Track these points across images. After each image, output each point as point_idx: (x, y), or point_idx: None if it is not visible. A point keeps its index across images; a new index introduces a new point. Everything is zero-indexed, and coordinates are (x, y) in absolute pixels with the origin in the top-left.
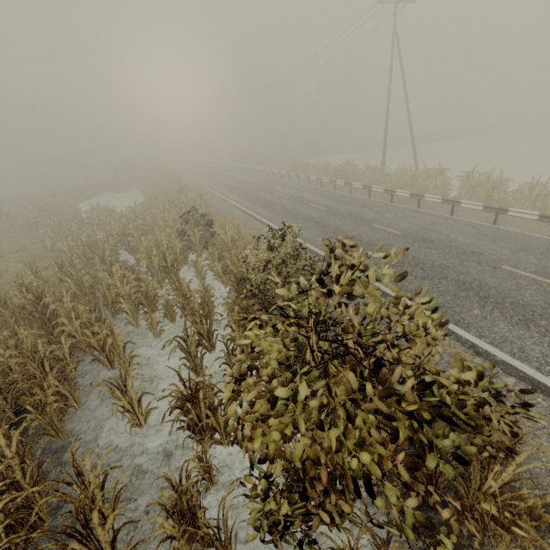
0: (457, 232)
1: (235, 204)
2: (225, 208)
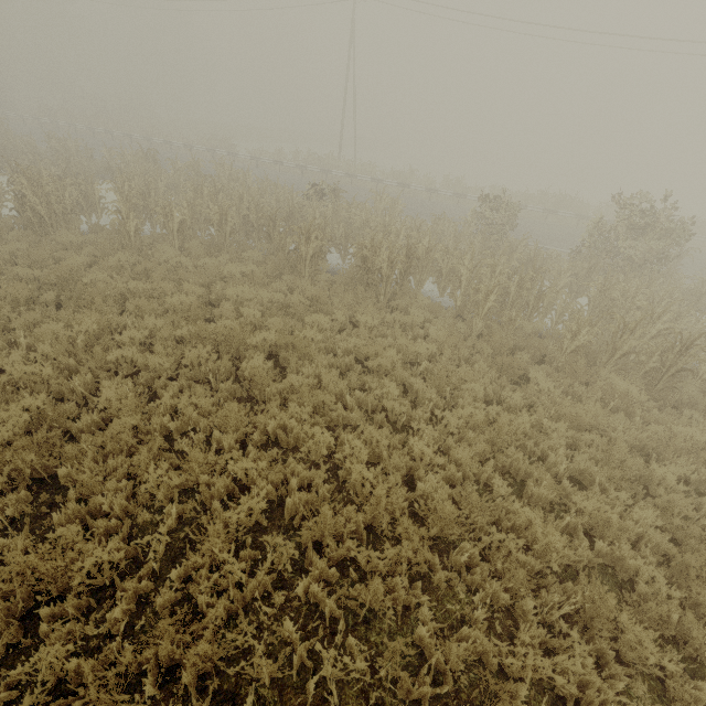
0: None
1: None
2: None
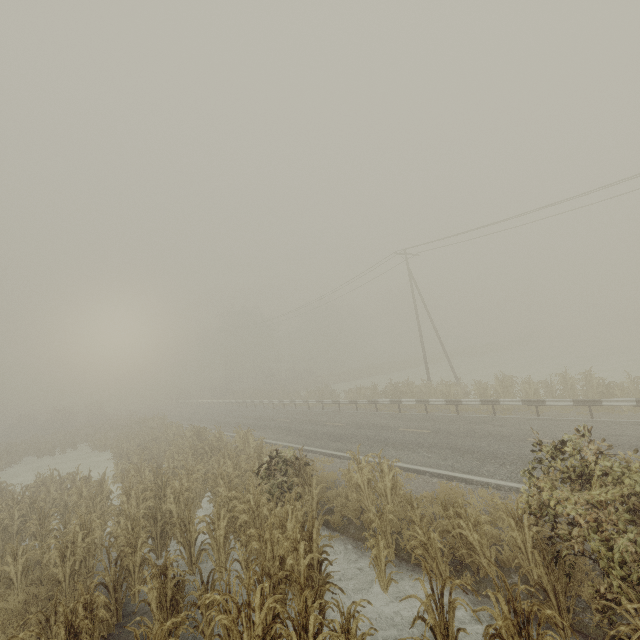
0: None
1: (283, 444)
2: None
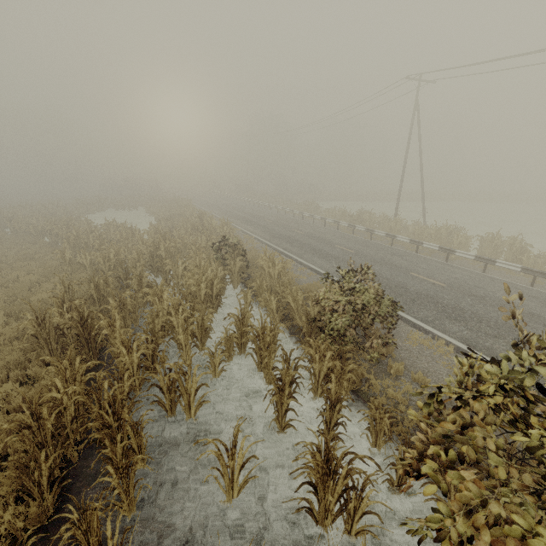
0: (502, 290)
1: (255, 237)
2: (245, 239)
